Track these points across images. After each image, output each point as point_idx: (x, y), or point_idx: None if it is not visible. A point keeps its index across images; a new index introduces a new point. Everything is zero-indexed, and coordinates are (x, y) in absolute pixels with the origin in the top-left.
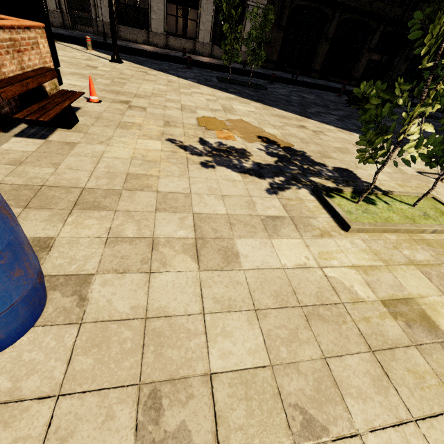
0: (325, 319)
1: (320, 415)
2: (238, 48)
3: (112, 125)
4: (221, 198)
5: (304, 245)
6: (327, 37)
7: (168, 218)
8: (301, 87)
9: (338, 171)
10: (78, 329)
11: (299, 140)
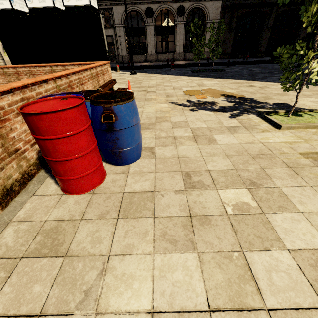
0: (263, 158)
1: (259, 182)
2: (203, 50)
3: (142, 101)
4: (203, 122)
5: (252, 135)
6: (268, 27)
7: (179, 130)
8: (250, 64)
9: (276, 105)
10: (154, 159)
11: (249, 93)
